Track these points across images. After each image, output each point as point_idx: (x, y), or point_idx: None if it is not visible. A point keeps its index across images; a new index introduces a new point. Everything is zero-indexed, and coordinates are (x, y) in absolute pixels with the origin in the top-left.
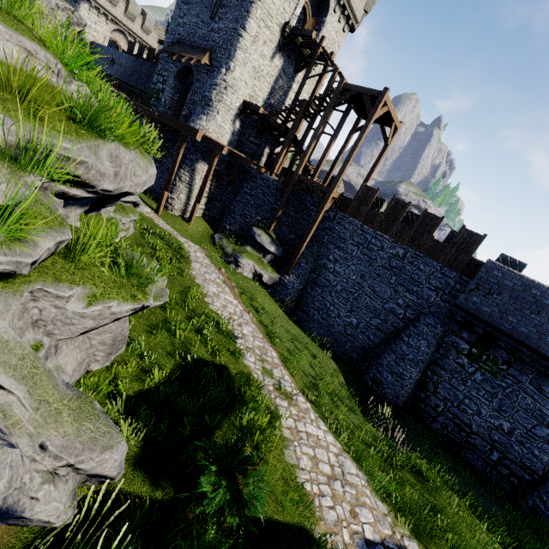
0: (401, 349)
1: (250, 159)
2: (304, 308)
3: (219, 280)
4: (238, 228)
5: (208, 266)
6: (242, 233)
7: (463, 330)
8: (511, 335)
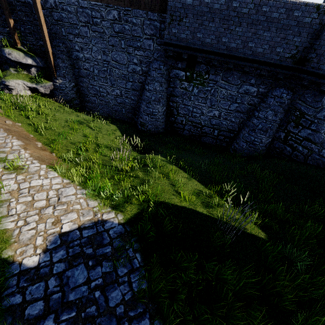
0: (147, 96)
1: None
2: (87, 99)
3: None
4: None
5: None
6: (1, 59)
7: (178, 62)
8: (202, 49)
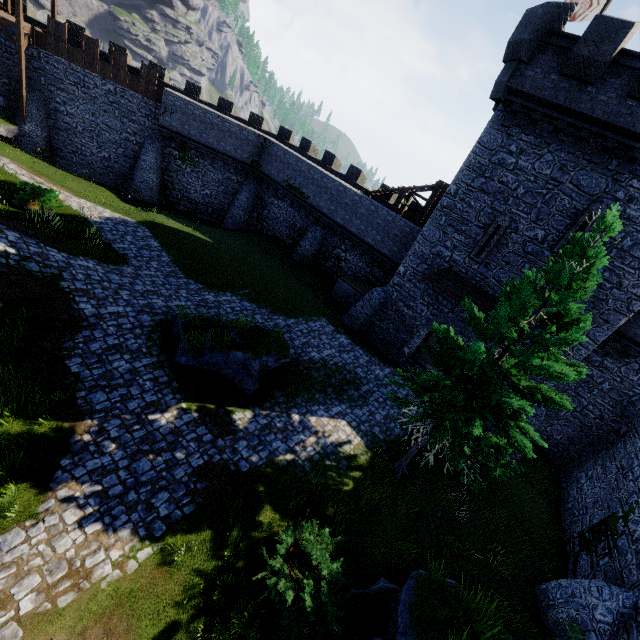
0: (142, 165)
1: None
2: (61, 154)
3: None
4: None
5: None
6: None
7: (172, 143)
8: (191, 139)
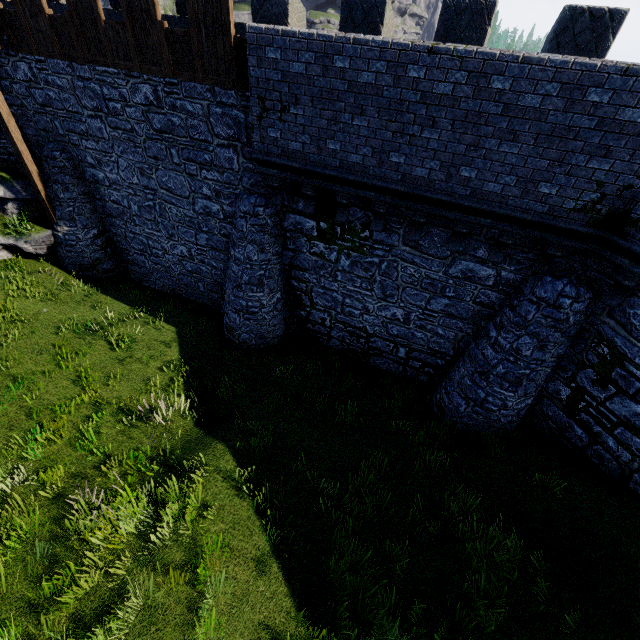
0: (233, 272)
1: None
2: (129, 258)
3: None
4: None
5: None
6: None
7: (297, 199)
8: (344, 179)
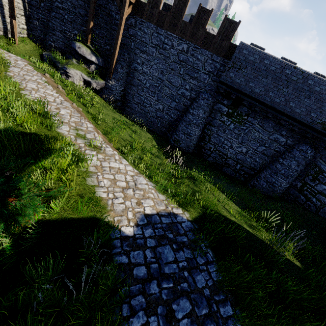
0: (189, 118)
1: None
2: (128, 104)
3: (40, 80)
4: (61, 44)
5: (29, 71)
6: (66, 49)
7: (224, 99)
8: (250, 96)
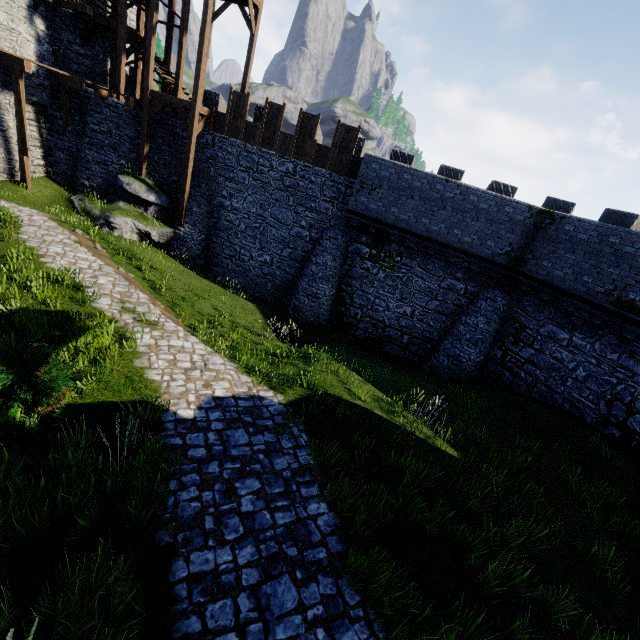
0: (312, 270)
1: (78, 78)
2: (216, 260)
3: (68, 240)
4: (101, 182)
5: (51, 228)
6: (109, 188)
7: (362, 235)
8: (396, 226)
